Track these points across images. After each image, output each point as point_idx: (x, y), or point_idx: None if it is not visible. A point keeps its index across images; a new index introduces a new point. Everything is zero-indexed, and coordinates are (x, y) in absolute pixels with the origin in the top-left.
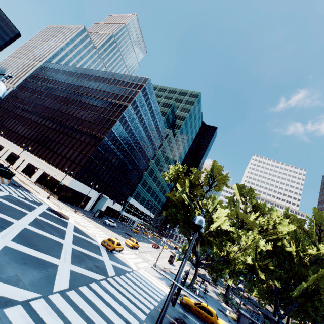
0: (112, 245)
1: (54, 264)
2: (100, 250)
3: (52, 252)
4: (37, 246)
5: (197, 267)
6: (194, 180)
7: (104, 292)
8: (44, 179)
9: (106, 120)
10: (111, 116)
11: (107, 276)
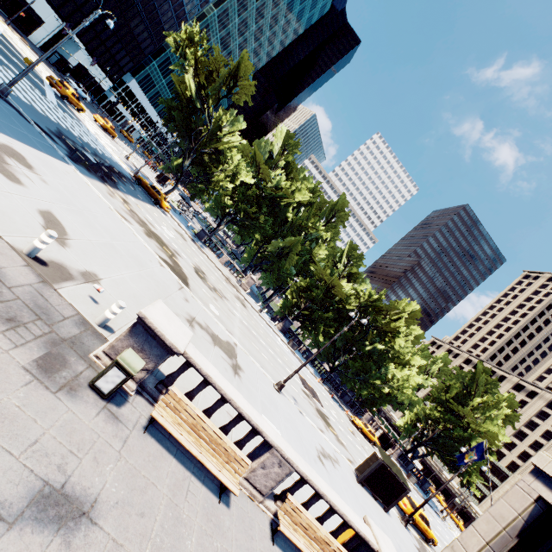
0: (63, 89)
1: None
2: (44, 83)
3: None
4: None
5: (179, 181)
6: (205, 63)
7: (34, 93)
8: None
9: None
10: None
11: (45, 96)
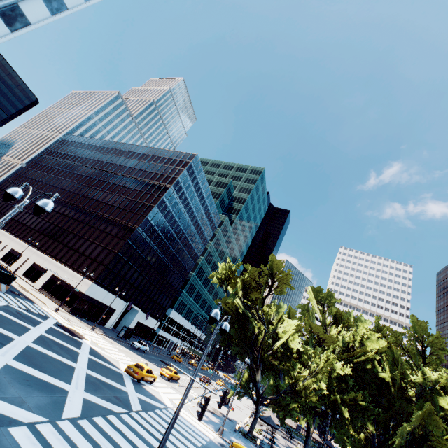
0: (140, 372)
1: (64, 389)
2: (123, 379)
3: (61, 376)
4: (43, 367)
5: (258, 405)
6: (249, 282)
7: (124, 427)
8: (52, 284)
9: (140, 206)
10: (147, 201)
11: (130, 410)
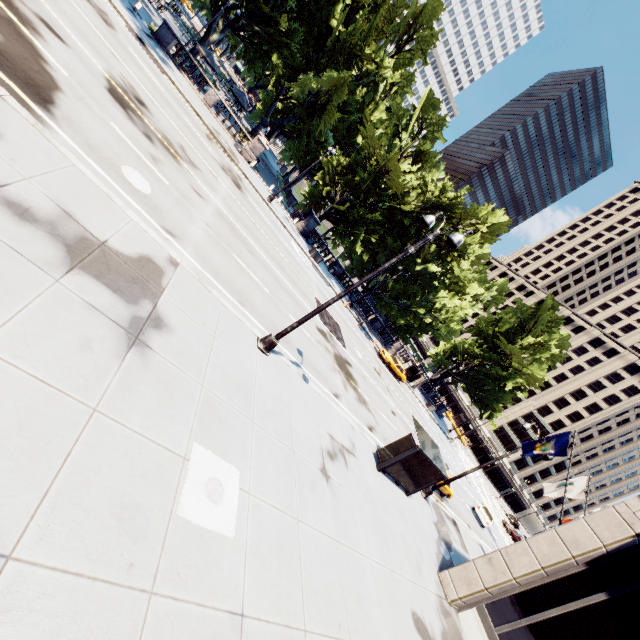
0: None
1: None
2: None
3: None
4: None
5: None
6: None
7: None
8: None
9: None
10: None
11: None
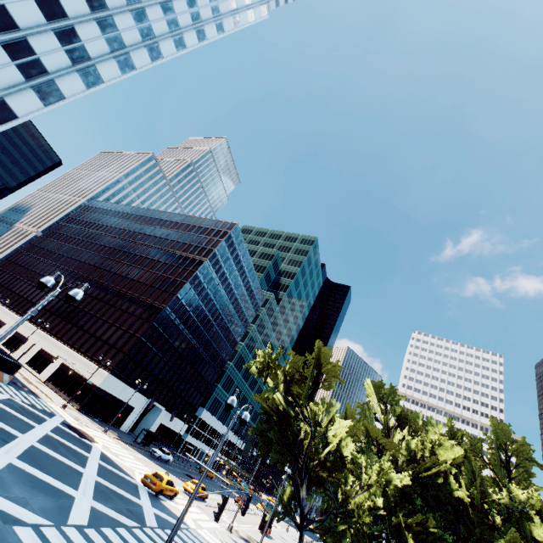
0: (158, 483)
1: (70, 495)
2: (138, 491)
3: (67, 481)
4: (48, 470)
5: (303, 529)
6: (290, 372)
7: (135, 542)
8: (61, 375)
9: (170, 282)
10: (178, 276)
11: (144, 525)
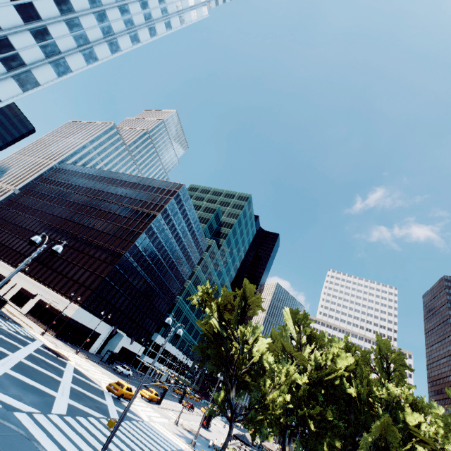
0: (120, 389)
1: (52, 395)
2: (104, 395)
3: (49, 386)
4: (34, 378)
5: (232, 421)
6: (223, 303)
7: (102, 426)
8: (39, 309)
9: (129, 232)
10: (135, 227)
11: (109, 417)
